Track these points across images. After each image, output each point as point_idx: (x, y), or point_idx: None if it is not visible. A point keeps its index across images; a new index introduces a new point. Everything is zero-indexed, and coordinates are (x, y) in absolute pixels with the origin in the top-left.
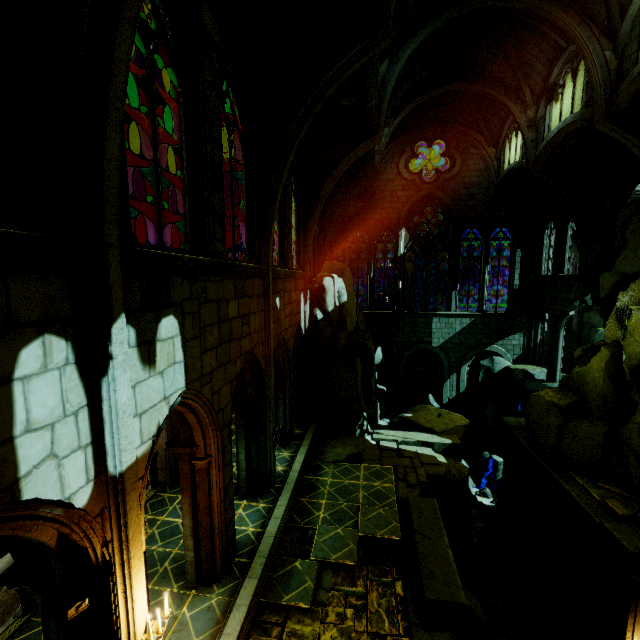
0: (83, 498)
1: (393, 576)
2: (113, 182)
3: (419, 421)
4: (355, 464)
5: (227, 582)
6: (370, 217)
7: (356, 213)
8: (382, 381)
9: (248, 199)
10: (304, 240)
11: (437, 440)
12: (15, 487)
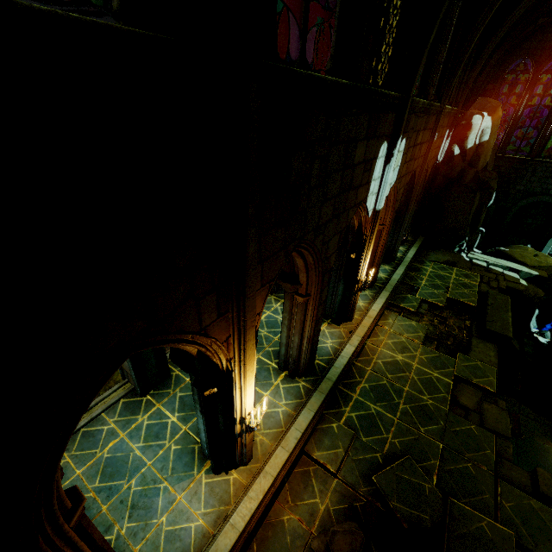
0: (370, 214)
1: (465, 318)
2: (423, 60)
3: (513, 255)
4: (450, 266)
5: (372, 290)
6: (549, 38)
7: (532, 33)
8: (482, 224)
9: (451, 43)
10: (468, 75)
11: (525, 270)
12: (367, 199)
